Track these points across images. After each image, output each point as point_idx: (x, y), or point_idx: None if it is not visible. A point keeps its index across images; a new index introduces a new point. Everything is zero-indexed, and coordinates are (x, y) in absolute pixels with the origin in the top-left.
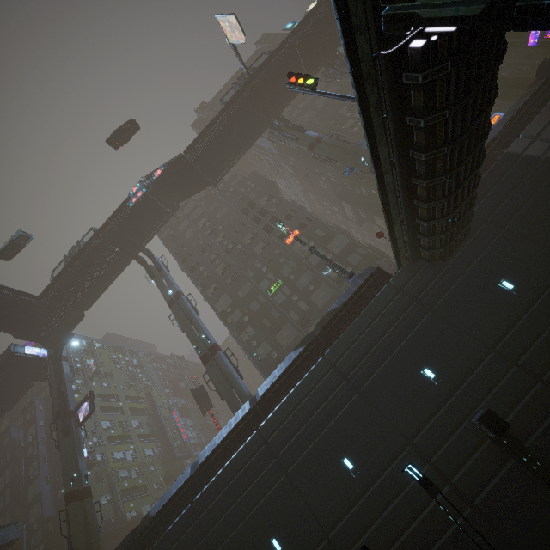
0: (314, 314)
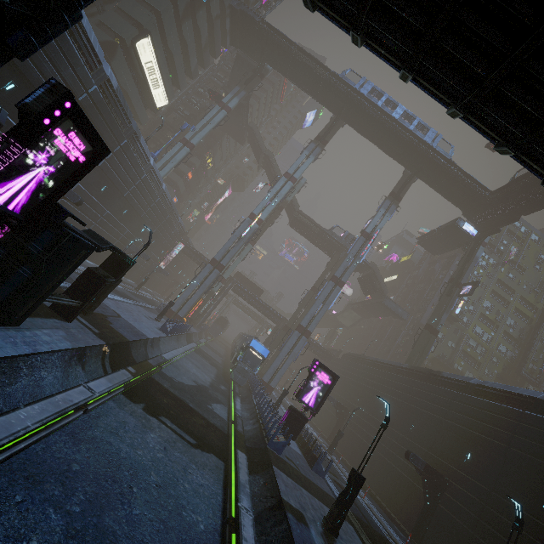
0: None
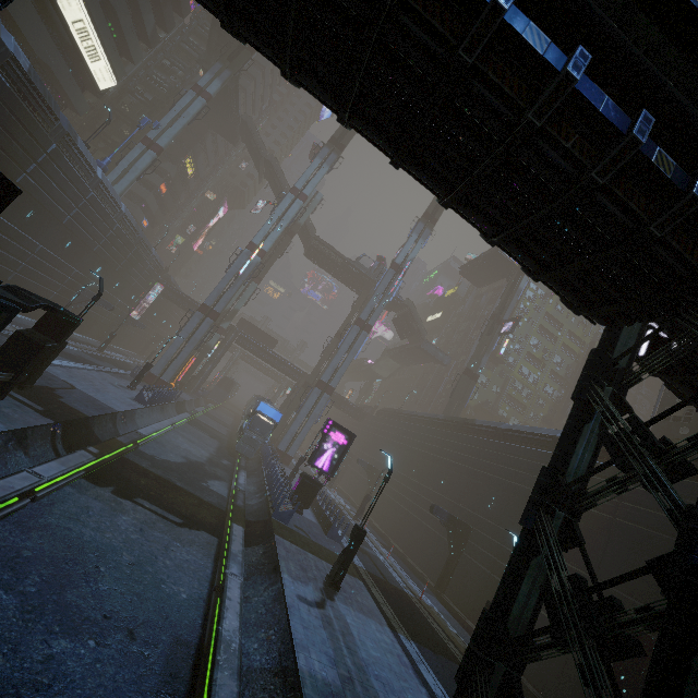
0: None
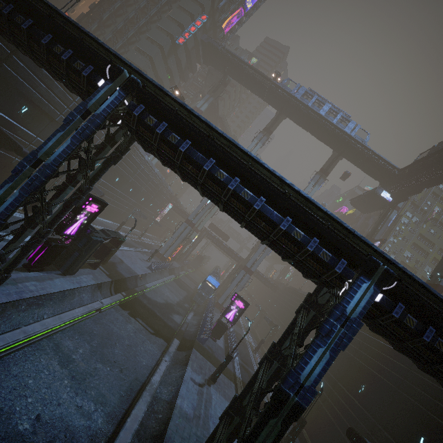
0: None
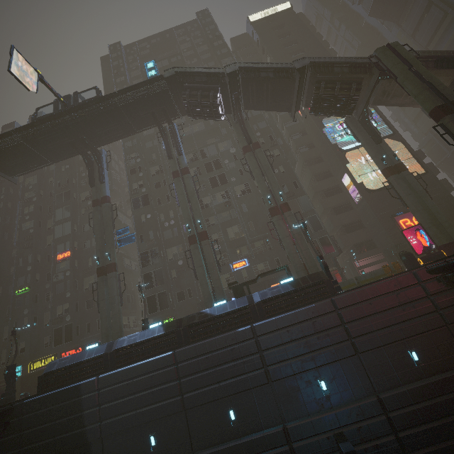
0: (25, 336)
